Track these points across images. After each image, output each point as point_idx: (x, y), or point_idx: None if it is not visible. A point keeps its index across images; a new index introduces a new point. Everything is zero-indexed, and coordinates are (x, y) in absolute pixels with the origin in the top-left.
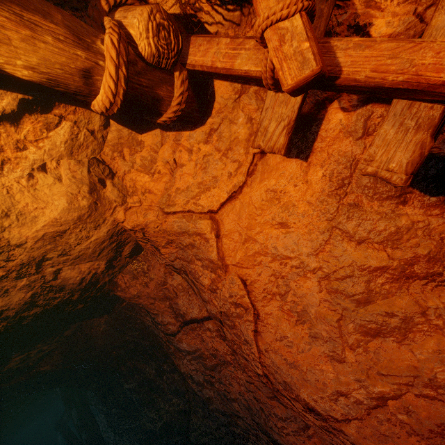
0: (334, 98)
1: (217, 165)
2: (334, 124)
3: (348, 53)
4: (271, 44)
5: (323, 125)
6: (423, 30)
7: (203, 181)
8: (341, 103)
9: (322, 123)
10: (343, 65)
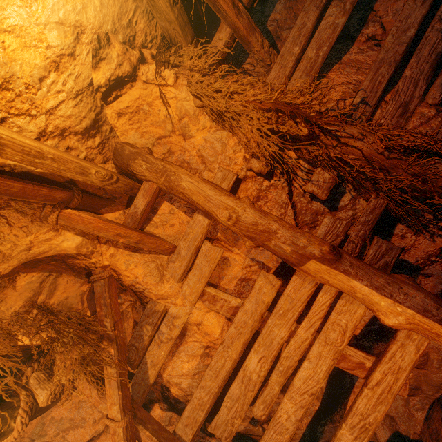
0: (157, 401)
1: (88, 409)
2: (157, 414)
3: (144, 436)
4: (110, 430)
5: (151, 412)
6: (188, 399)
7: (75, 418)
8: (160, 405)
9: (151, 410)
10: (142, 439)
